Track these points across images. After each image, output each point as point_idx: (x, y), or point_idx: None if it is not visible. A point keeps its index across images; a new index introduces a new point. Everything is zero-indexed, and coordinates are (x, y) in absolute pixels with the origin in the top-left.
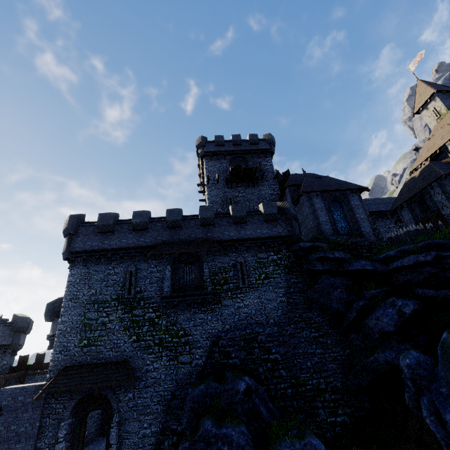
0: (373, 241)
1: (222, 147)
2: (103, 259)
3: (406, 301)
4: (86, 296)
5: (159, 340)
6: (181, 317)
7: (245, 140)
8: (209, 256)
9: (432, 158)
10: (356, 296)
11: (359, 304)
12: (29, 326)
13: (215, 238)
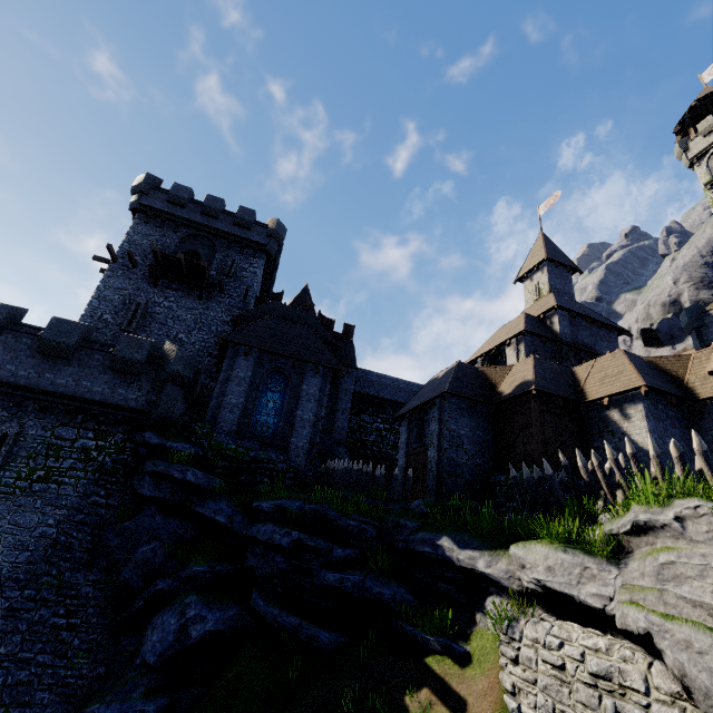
0: (298, 466)
1: (180, 208)
2: None
3: (207, 612)
4: None
5: None
6: None
7: (231, 213)
8: None
9: (489, 357)
10: (176, 565)
11: (158, 585)
12: None
13: None
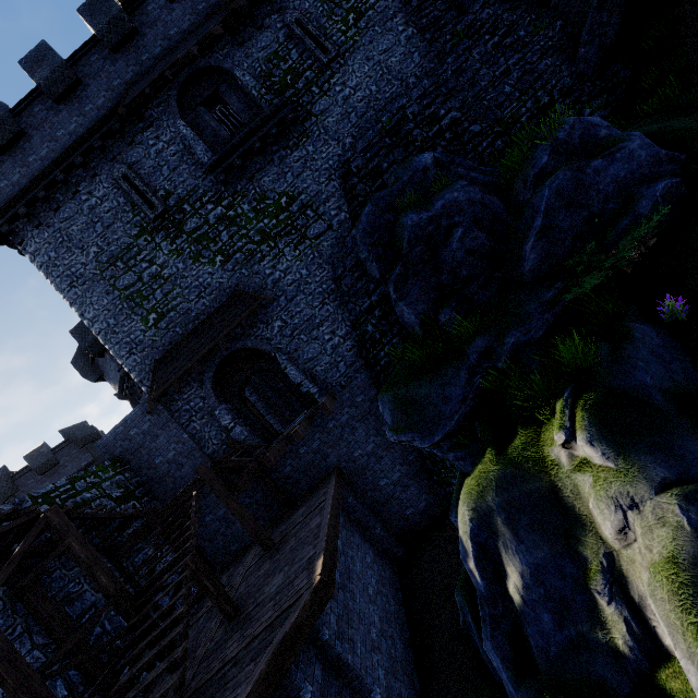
0: None
1: None
2: (57, 194)
3: None
4: (89, 264)
5: (260, 234)
6: (266, 180)
7: None
8: (234, 53)
9: None
10: None
11: None
12: (100, 434)
13: (216, 5)
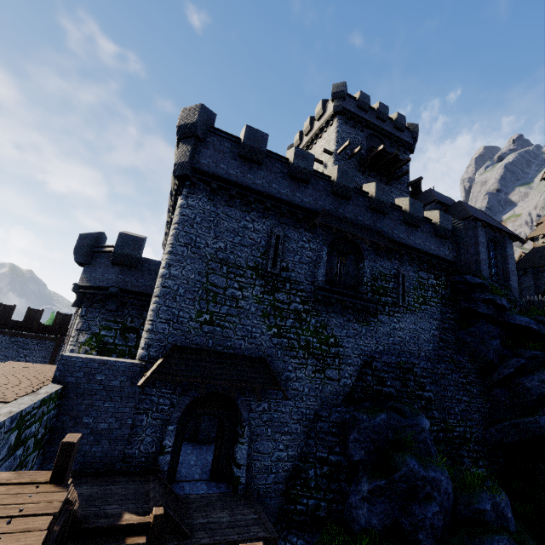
0: (517, 299)
1: (364, 112)
2: (238, 200)
3: None
4: (210, 248)
5: (306, 343)
6: (333, 321)
7: (390, 118)
8: (371, 253)
9: None
10: (512, 352)
11: (521, 361)
12: None
13: (384, 232)
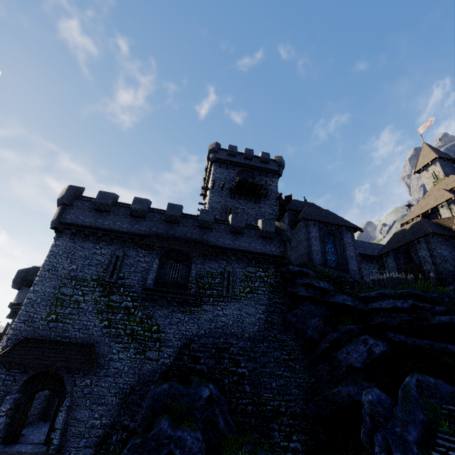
0: (357, 280)
1: (233, 157)
2: (92, 236)
3: (377, 342)
4: (65, 270)
5: (131, 331)
6: (158, 312)
7: (257, 156)
8: (200, 258)
9: (424, 216)
10: (332, 328)
11: (333, 335)
12: None
13: (209, 242)
